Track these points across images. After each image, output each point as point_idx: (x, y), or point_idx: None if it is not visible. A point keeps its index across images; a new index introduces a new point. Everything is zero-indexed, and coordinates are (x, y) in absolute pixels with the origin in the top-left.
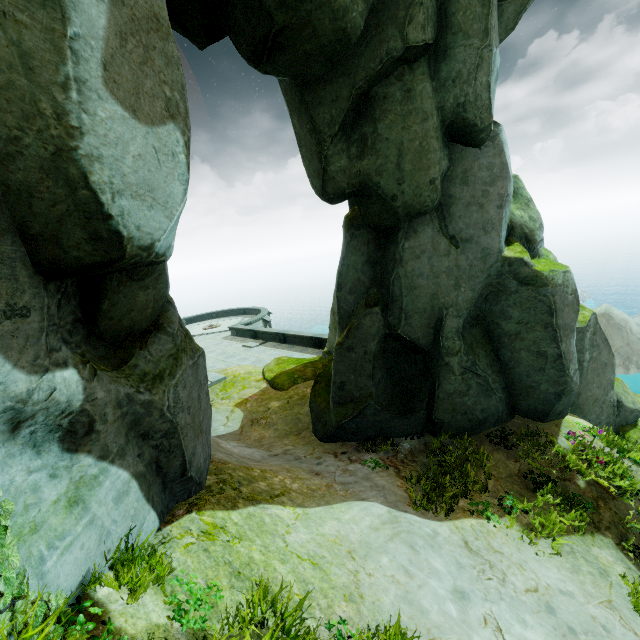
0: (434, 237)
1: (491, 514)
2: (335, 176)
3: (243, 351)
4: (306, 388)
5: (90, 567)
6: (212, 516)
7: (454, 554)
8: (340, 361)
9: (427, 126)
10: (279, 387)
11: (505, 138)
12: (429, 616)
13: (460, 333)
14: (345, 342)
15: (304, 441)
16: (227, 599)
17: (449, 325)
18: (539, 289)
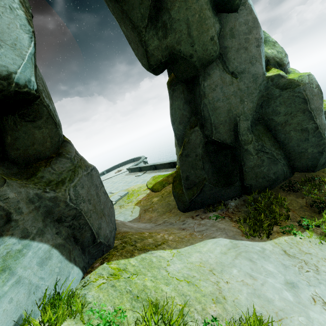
0: (221, 75)
1: (296, 231)
2: (153, 53)
3: (136, 178)
4: (170, 188)
5: (22, 314)
6: (117, 263)
7: (279, 260)
8: (183, 164)
9: (201, 3)
10: (156, 190)
11: (251, 3)
12: (274, 303)
13: (250, 130)
14: (183, 152)
15: (174, 214)
16: (130, 317)
17: (242, 126)
18: (294, 89)
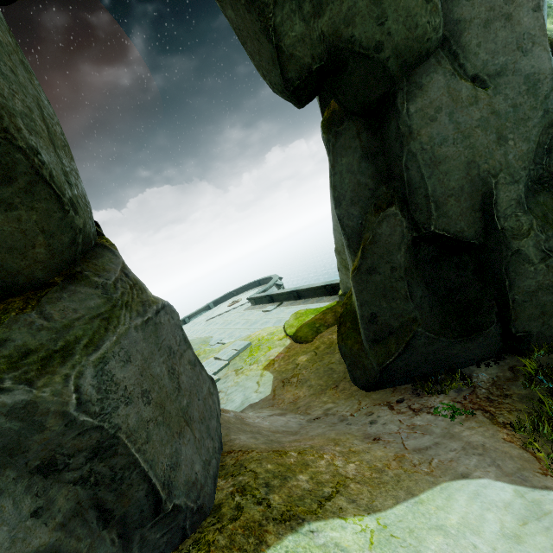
0: (448, 84)
1: None
2: (293, 52)
3: (264, 316)
4: (331, 335)
5: None
6: None
7: None
8: (363, 289)
9: None
10: (303, 340)
11: None
12: None
13: (524, 204)
14: (362, 264)
15: (345, 394)
16: None
17: (504, 198)
18: None
